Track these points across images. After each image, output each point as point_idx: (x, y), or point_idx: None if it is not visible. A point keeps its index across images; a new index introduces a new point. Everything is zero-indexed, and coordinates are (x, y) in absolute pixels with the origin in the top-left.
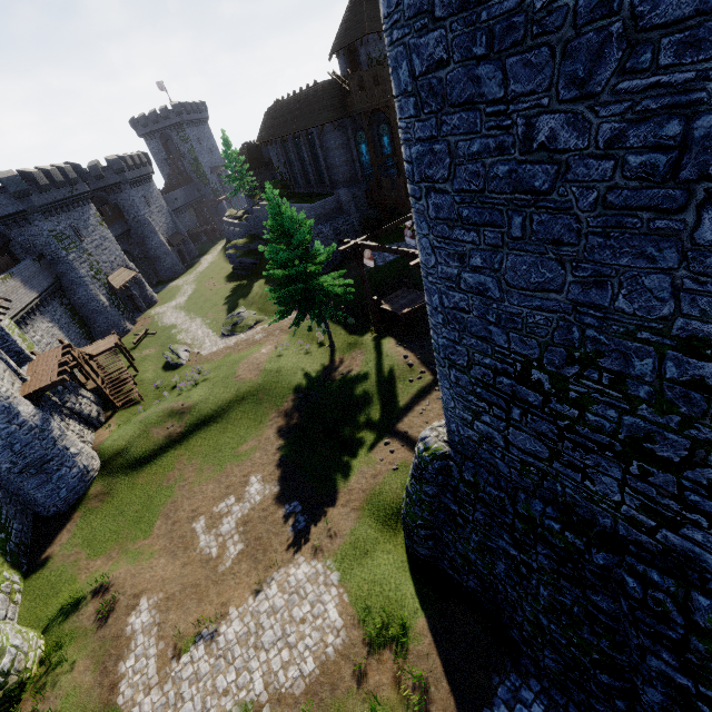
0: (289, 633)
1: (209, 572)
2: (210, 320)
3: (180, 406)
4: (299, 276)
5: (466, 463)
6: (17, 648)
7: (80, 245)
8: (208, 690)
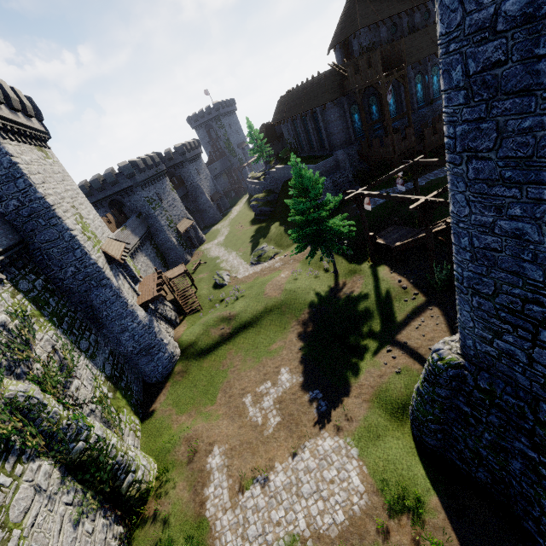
0: (322, 489)
1: (257, 434)
2: (242, 253)
3: (228, 314)
4: (313, 220)
5: (481, 373)
6: (144, 466)
7: (161, 205)
8: (266, 519)
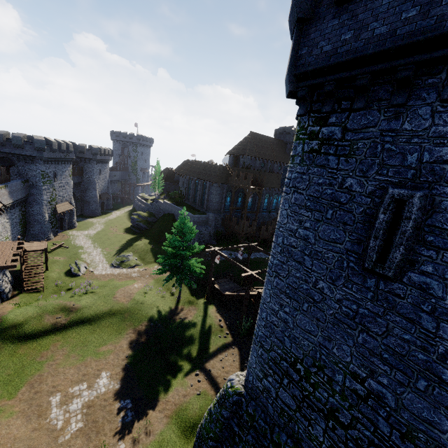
0: None
1: (51, 440)
2: (107, 253)
3: (71, 305)
4: (179, 255)
5: (251, 401)
6: None
7: (53, 183)
8: None
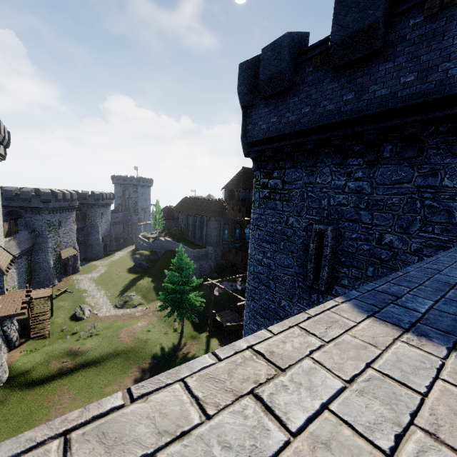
0: None
1: None
2: (110, 294)
3: (77, 348)
4: (179, 290)
5: None
6: None
7: (57, 230)
8: None
